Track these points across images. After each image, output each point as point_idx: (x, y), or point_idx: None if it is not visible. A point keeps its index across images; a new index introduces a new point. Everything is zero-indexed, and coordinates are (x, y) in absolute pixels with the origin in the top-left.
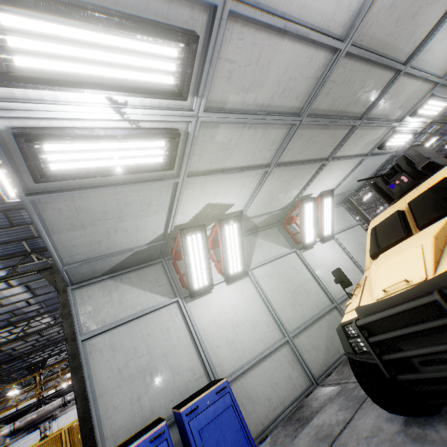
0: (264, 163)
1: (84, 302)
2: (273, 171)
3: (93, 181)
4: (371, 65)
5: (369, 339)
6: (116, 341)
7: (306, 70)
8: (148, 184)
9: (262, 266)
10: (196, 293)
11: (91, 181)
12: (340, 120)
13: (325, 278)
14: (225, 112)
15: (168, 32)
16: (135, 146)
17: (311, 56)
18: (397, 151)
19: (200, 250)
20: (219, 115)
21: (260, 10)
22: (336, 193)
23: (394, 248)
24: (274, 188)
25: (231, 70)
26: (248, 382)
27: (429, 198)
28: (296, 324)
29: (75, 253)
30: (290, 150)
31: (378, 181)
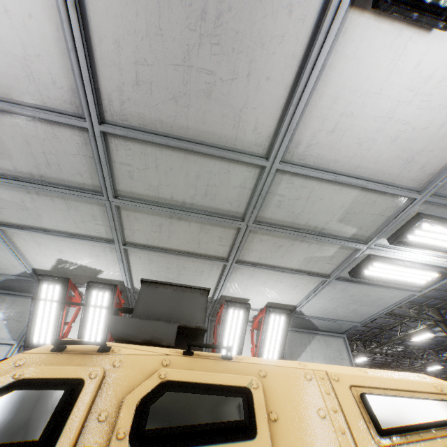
0: (104, 236)
1: None
2: (131, 249)
3: None
4: (185, 152)
5: None
6: None
7: (62, 146)
8: None
9: None
10: (31, 347)
11: None
12: (191, 213)
13: None
14: None
15: None
16: None
17: (53, 132)
18: None
19: (53, 303)
20: None
21: None
22: (313, 314)
23: None
24: (158, 271)
25: None
26: None
27: None
28: None
29: None
30: (137, 232)
31: None
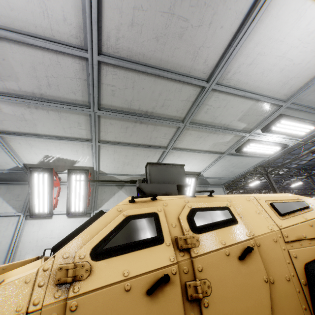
0: (84, 137)
1: None
2: (103, 145)
3: None
4: (155, 76)
5: None
6: None
7: (63, 71)
8: None
9: None
10: (35, 215)
11: None
12: (151, 119)
13: None
14: None
15: None
16: None
17: (57, 60)
18: None
19: (45, 186)
20: None
21: None
22: (209, 176)
23: None
24: (118, 158)
25: None
26: None
27: None
28: None
29: None
30: (109, 133)
31: None
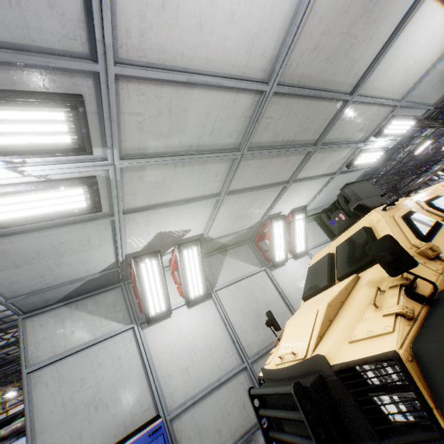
0: (213, 192)
1: (35, 332)
2: (227, 198)
3: (14, 229)
4: (311, 99)
5: (259, 411)
6: (64, 372)
7: (233, 112)
8: (79, 225)
9: (228, 287)
10: (152, 319)
11: (11, 228)
12: (290, 149)
13: (294, 297)
14: (146, 157)
15: (44, 101)
16: (48, 197)
17: (234, 99)
18: (391, 155)
19: (156, 276)
20: (140, 160)
21: (155, 68)
22: (311, 208)
23: (313, 300)
24: (234, 212)
25: (141, 121)
26: (198, 413)
27: (350, 247)
28: (257, 348)
29: (18, 288)
30: (241, 179)
31: (322, 214)
